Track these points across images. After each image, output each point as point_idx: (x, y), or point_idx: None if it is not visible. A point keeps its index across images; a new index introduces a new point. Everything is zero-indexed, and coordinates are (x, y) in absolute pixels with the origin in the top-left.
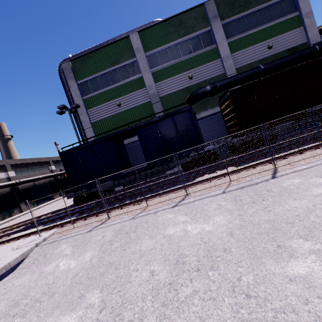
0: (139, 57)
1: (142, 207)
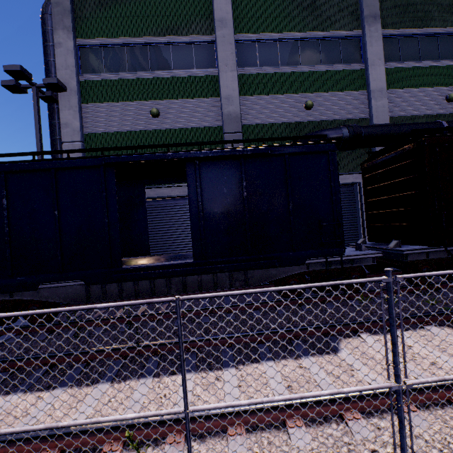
0: (222, 36)
1: None
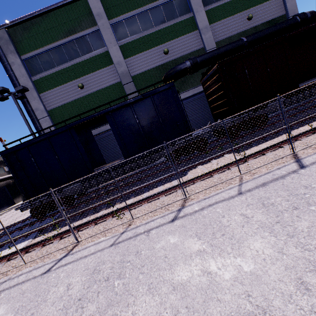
0: (102, 25)
1: (125, 222)
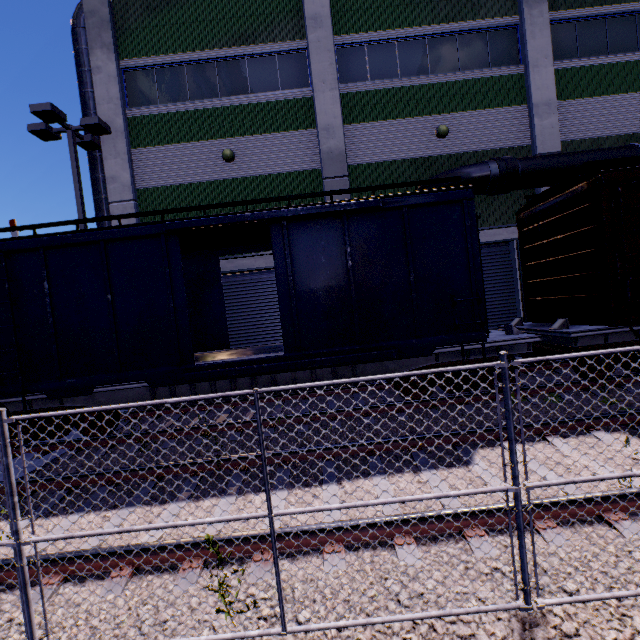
0: (316, 40)
1: (248, 633)
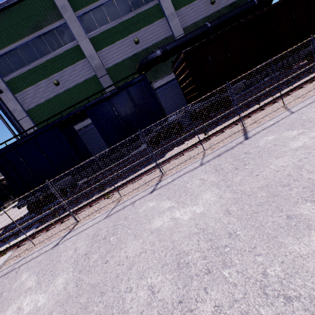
0: (68, 18)
1: (115, 200)
